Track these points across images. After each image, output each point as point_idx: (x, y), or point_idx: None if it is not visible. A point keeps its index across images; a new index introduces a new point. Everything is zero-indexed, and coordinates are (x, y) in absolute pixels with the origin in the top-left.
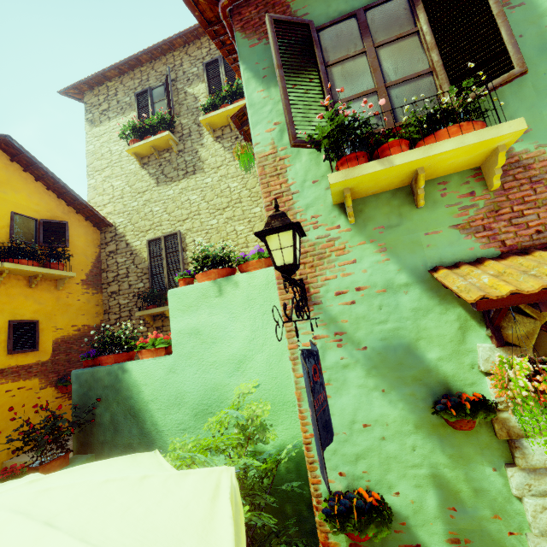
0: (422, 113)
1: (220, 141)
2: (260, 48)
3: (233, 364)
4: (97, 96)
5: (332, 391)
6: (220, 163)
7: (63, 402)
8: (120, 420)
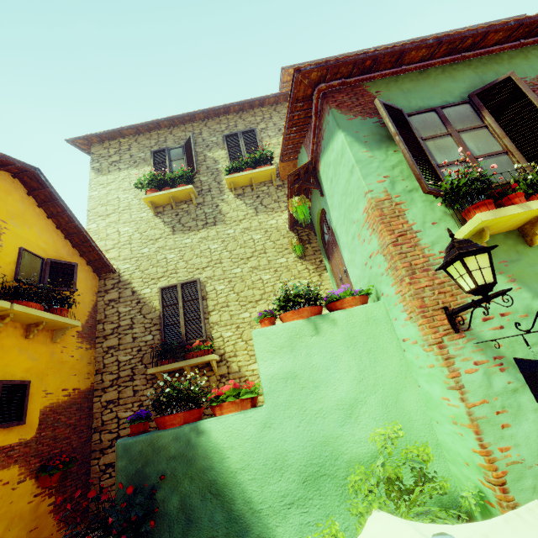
0: (509, 178)
1: (242, 198)
2: (357, 122)
3: (344, 410)
4: (106, 148)
5: (510, 419)
6: (242, 217)
7: (42, 501)
8: (194, 503)
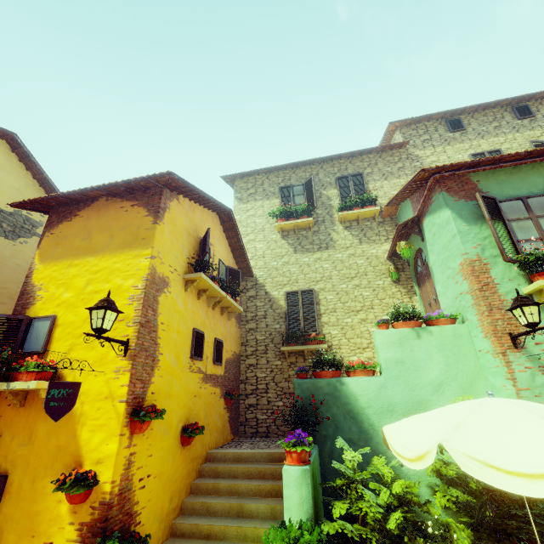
0: None
1: (349, 230)
2: (460, 203)
3: (434, 386)
4: (246, 183)
5: (543, 400)
6: (348, 245)
7: (226, 413)
8: (340, 419)
